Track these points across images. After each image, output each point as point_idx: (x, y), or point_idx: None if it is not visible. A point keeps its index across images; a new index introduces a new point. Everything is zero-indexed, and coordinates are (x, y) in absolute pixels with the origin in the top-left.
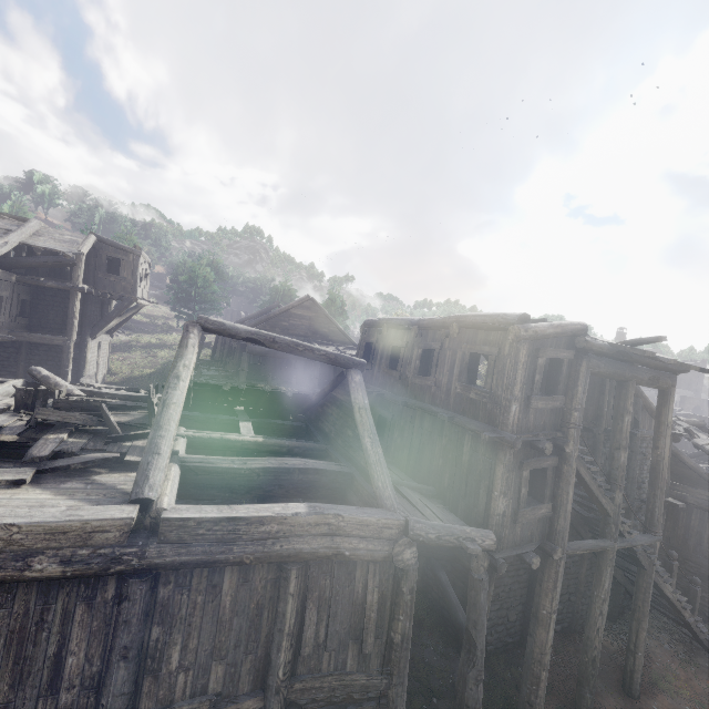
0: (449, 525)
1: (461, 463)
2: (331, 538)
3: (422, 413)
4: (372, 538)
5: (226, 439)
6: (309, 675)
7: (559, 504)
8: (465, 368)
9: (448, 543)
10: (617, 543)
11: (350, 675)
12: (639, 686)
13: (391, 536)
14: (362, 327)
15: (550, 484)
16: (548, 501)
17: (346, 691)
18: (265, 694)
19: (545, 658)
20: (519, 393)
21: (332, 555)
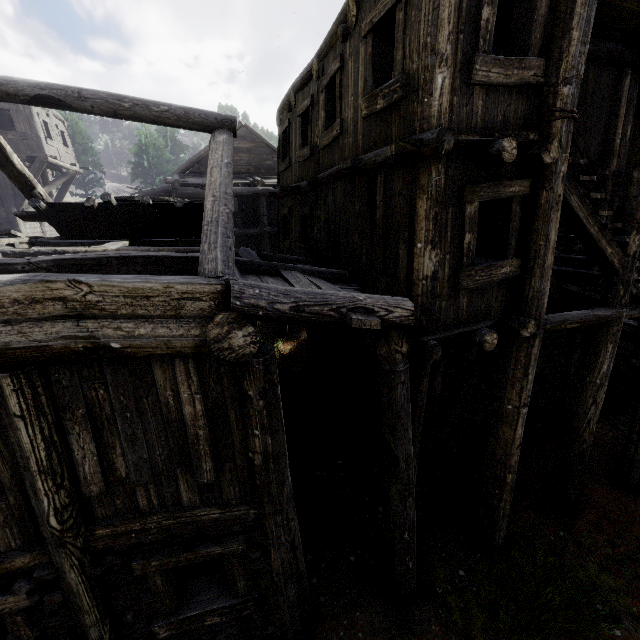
0: (322, 292)
1: (376, 226)
2: (75, 323)
3: (333, 183)
4: (165, 319)
5: (61, 251)
6: (118, 517)
7: (533, 257)
8: (369, 66)
9: (318, 317)
10: (626, 311)
11: (190, 510)
12: (639, 475)
13: (203, 313)
14: (277, 117)
15: (516, 228)
16: (515, 255)
17: (190, 530)
18: (45, 547)
19: (511, 460)
20: (447, 46)
21: (86, 350)
